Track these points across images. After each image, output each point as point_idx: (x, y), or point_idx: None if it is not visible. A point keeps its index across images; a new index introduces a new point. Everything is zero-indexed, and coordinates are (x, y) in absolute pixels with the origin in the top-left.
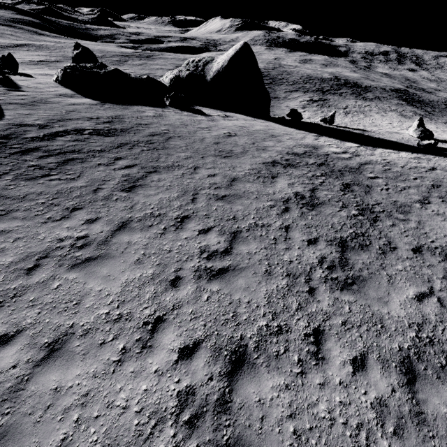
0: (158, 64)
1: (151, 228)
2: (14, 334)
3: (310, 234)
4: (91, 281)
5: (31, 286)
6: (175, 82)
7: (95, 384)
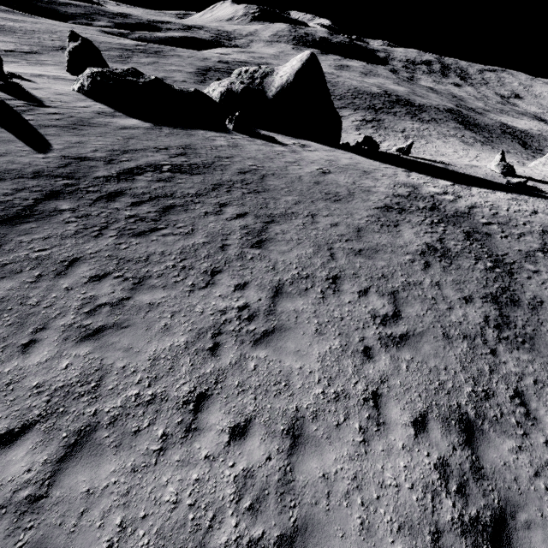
0: (174, 64)
1: (308, 292)
2: (245, 425)
3: (462, 291)
4: (284, 358)
5: (226, 368)
6: (227, 98)
7: (356, 467)
